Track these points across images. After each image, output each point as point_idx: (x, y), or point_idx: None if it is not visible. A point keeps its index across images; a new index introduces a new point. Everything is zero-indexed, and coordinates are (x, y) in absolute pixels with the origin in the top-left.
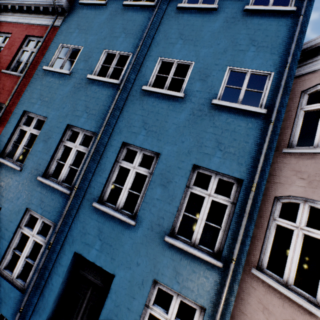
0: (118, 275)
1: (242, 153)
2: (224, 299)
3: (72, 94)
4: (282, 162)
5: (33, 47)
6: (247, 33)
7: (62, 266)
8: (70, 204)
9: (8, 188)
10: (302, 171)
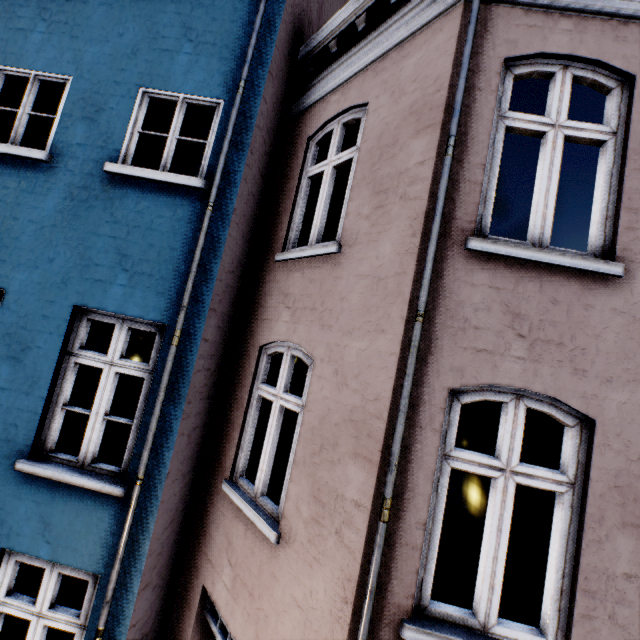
0: None
1: (166, 273)
2: (123, 552)
3: None
4: (274, 280)
5: None
6: (178, 11)
7: None
8: None
9: None
10: (290, 294)
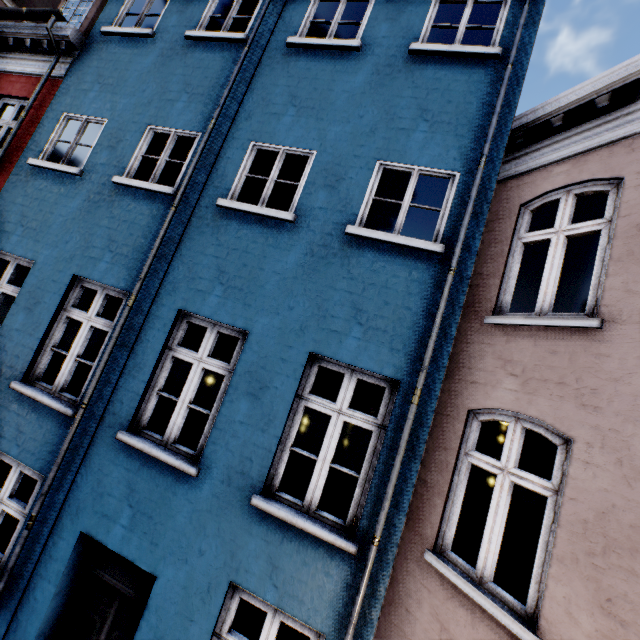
0: (163, 576)
1: (400, 330)
2: (357, 617)
3: (84, 214)
4: (484, 343)
5: (12, 118)
6: (414, 95)
7: (55, 562)
8: (73, 436)
9: None
10: (514, 361)
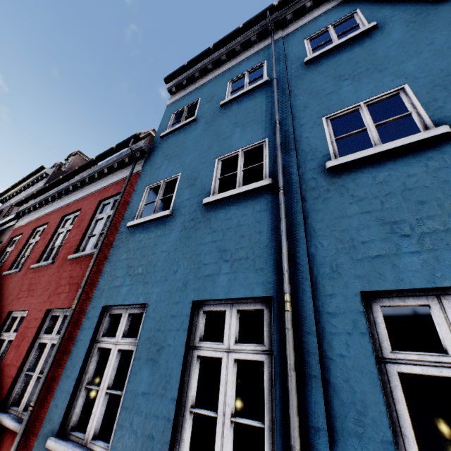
0: None
1: None
2: None
3: (184, 241)
4: None
5: (109, 209)
6: None
7: None
8: None
9: None
10: None
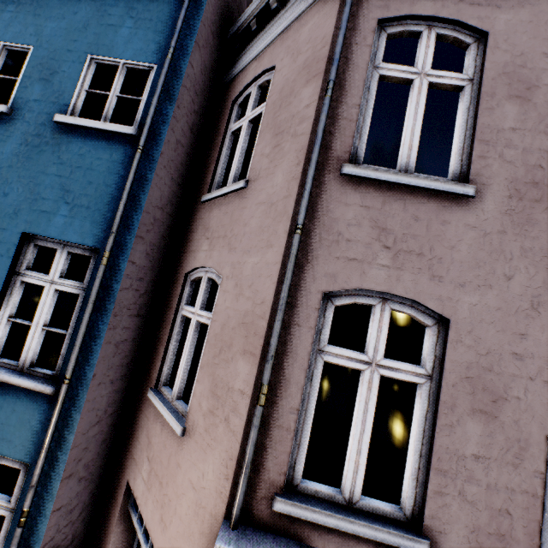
0: None
1: (101, 205)
2: (49, 442)
3: None
4: (200, 218)
5: None
6: None
7: None
8: None
9: None
10: (209, 228)
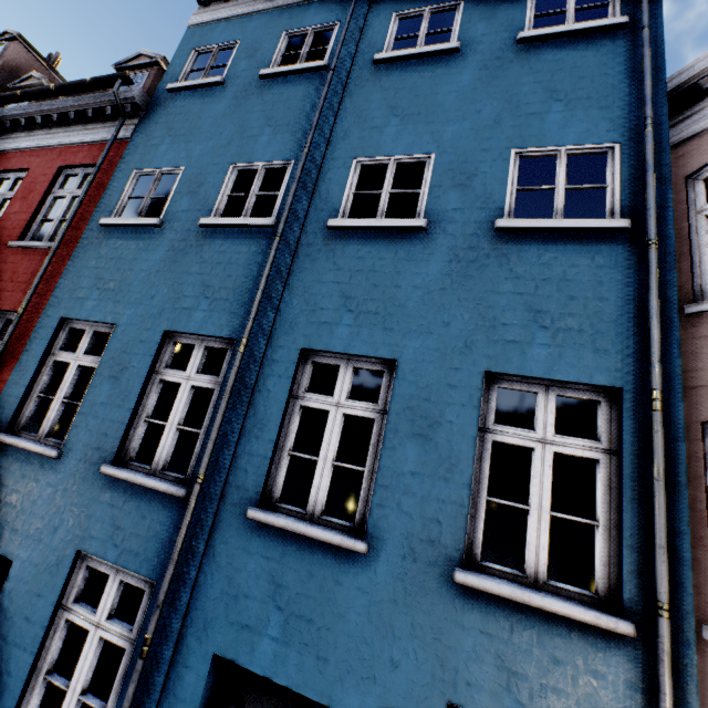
0: (343, 707)
1: (600, 326)
2: None
3: (170, 264)
4: (694, 337)
5: (76, 187)
6: (536, 80)
7: (183, 704)
8: (189, 522)
9: (30, 507)
10: None
